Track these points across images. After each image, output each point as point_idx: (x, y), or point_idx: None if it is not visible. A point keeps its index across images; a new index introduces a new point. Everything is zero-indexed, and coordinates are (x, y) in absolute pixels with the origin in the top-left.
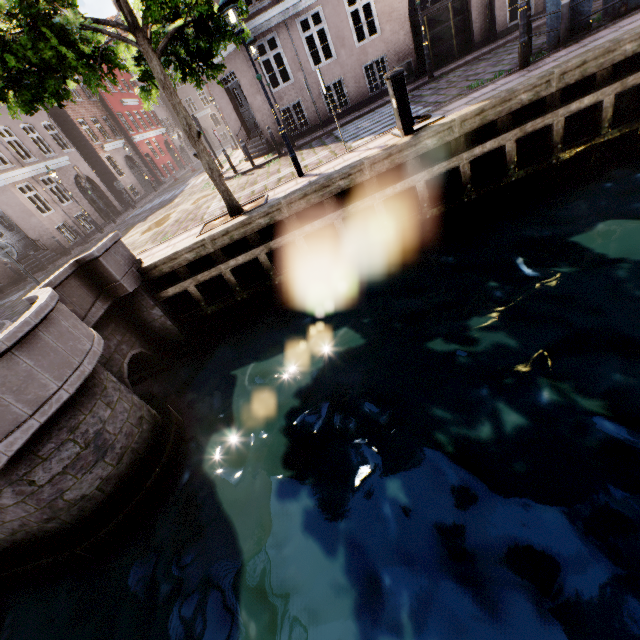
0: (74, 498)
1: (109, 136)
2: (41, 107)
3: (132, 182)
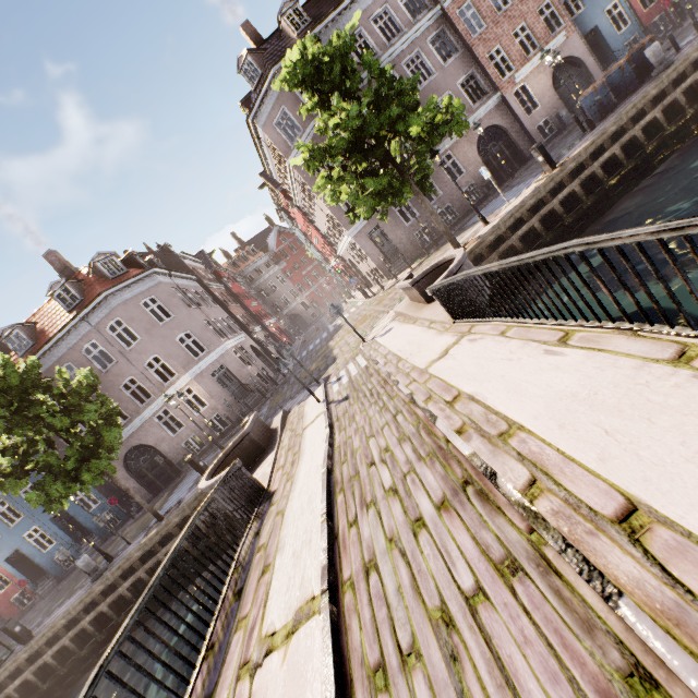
0: None
1: (252, 324)
2: (222, 309)
3: (274, 351)
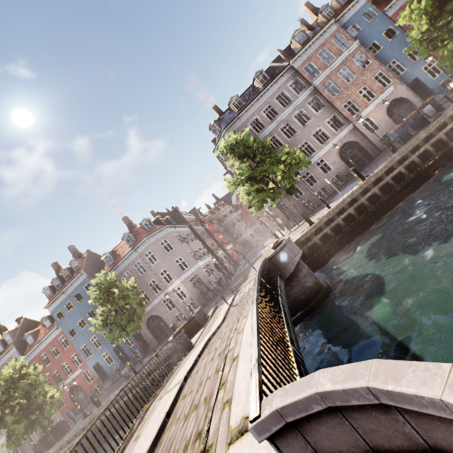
0: (308, 286)
1: (217, 249)
2: (200, 242)
3: (228, 265)
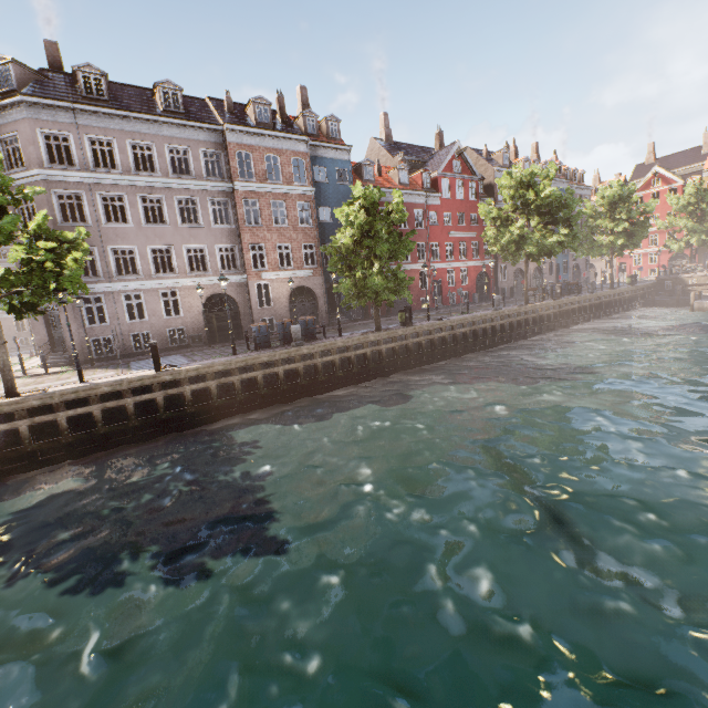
0: None
1: None
2: None
3: None
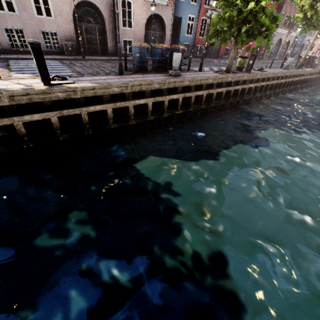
0: None
1: None
2: None
3: None
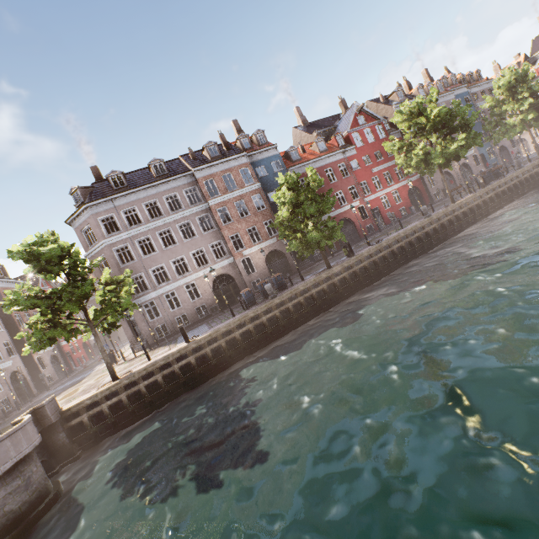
0: (8, 510)
1: None
2: (7, 333)
3: (51, 372)
